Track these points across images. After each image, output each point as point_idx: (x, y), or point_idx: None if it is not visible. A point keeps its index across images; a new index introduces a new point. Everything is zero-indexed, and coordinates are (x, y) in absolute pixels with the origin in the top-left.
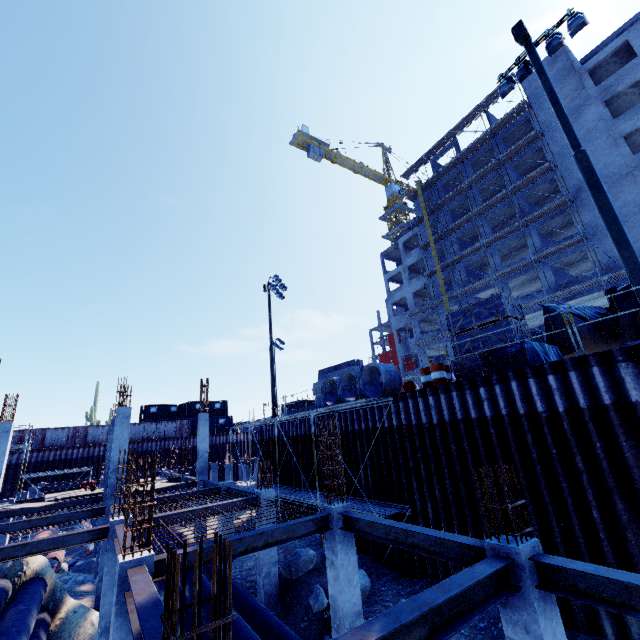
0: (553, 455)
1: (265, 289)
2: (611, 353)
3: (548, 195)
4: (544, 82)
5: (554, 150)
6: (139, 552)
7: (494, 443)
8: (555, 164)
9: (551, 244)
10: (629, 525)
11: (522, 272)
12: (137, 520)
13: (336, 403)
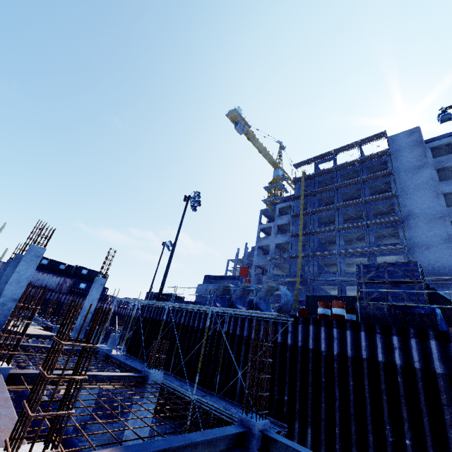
0: None
1: (185, 199)
2: None
3: (384, 213)
4: None
5: (398, 186)
6: (33, 451)
7: (400, 392)
8: (397, 194)
9: (381, 244)
10: None
11: (357, 256)
12: (15, 372)
13: (227, 306)
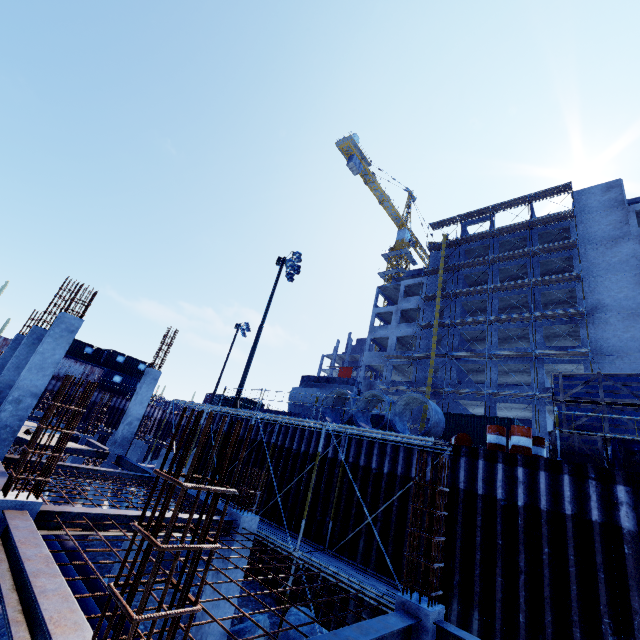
0: None
1: (279, 262)
2: None
3: (558, 302)
4: None
5: (583, 264)
6: None
7: (628, 569)
8: (582, 277)
9: (552, 346)
10: None
11: (515, 361)
12: (47, 509)
13: (343, 423)
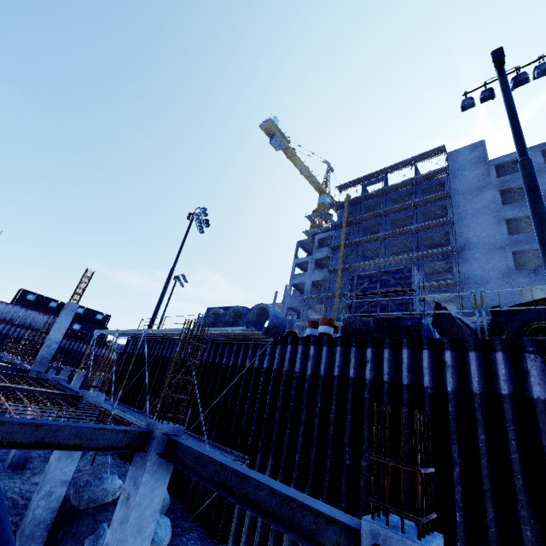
0: None
1: (189, 217)
2: (521, 342)
3: (439, 244)
4: (508, 99)
5: (455, 211)
6: None
7: (365, 409)
8: (453, 221)
9: (431, 280)
10: (496, 541)
11: None
12: None
13: None
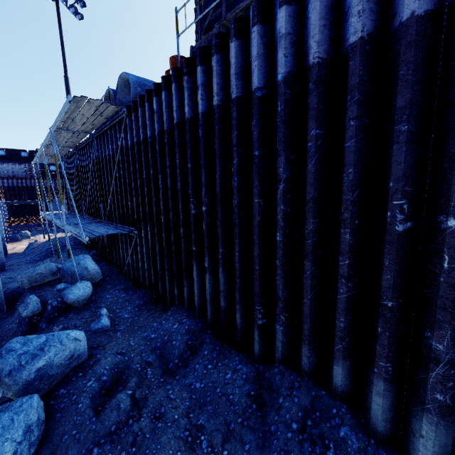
0: (254, 159)
1: None
2: None
3: None
4: None
5: None
6: None
7: (200, 151)
8: None
9: None
10: (312, 252)
11: None
12: None
13: None
